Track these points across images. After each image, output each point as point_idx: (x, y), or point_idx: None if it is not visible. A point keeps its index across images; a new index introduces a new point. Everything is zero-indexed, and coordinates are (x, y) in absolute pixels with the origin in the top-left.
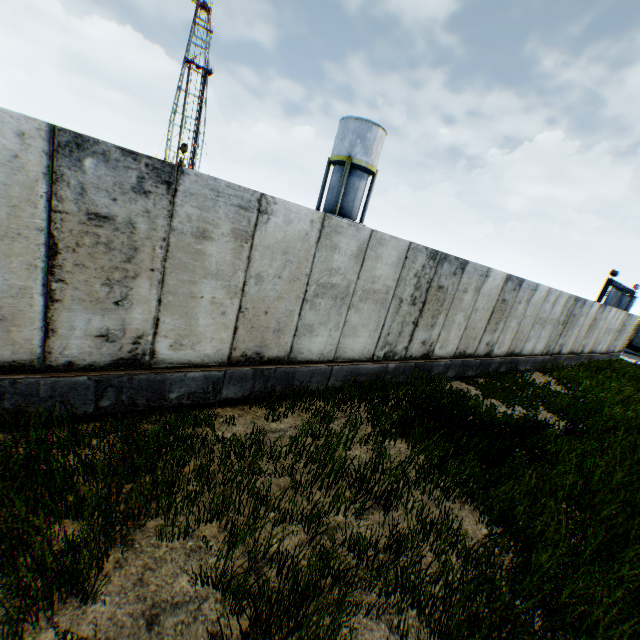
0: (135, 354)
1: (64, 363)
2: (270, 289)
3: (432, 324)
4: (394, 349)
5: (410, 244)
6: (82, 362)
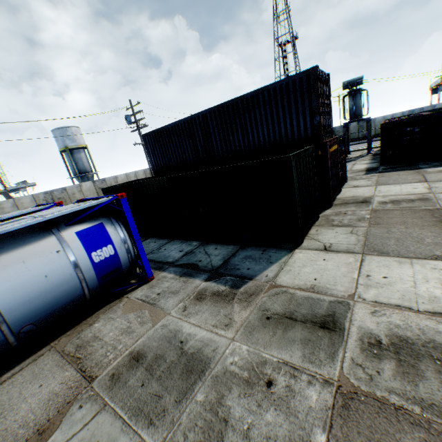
0: None
1: None
2: None
3: None
4: None
5: (33, 195)
6: None
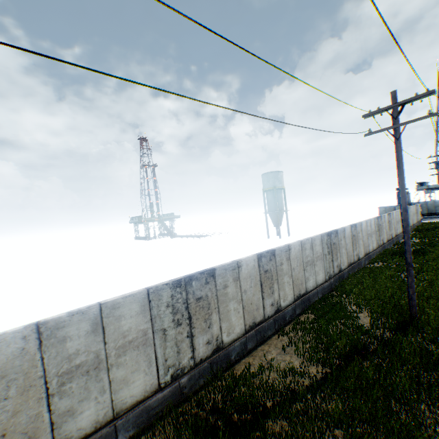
0: (358, 257)
1: (354, 261)
2: (364, 238)
3: (381, 234)
4: (378, 244)
5: (373, 218)
6: (355, 261)
